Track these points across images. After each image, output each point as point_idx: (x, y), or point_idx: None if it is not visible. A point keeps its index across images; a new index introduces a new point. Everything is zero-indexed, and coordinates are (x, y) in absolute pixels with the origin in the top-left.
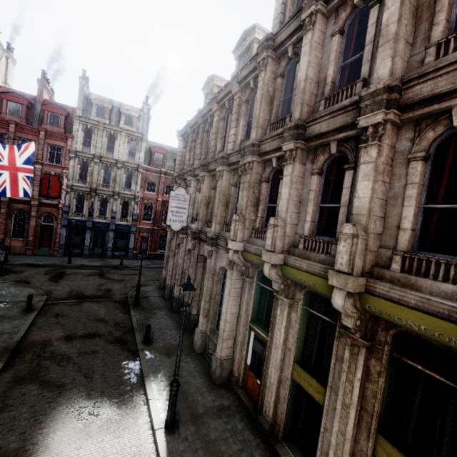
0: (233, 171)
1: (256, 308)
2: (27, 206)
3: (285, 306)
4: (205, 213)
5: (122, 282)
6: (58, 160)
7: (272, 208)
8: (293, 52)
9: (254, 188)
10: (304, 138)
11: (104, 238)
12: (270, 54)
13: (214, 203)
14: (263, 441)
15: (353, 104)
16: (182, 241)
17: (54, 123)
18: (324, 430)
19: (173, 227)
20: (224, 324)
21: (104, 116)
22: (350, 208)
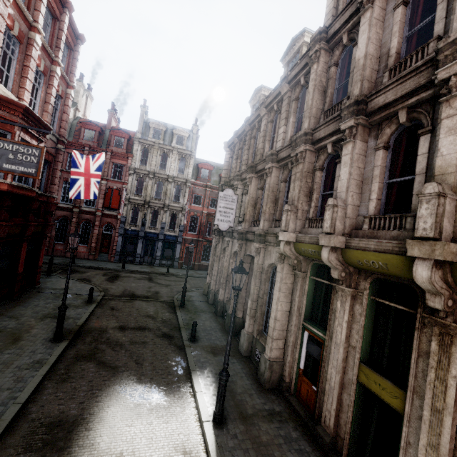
0: (283, 167)
1: (310, 305)
2: (93, 217)
3: (346, 298)
4: (252, 214)
5: (168, 287)
6: (120, 176)
7: (327, 196)
8: (348, 39)
9: (307, 178)
10: (366, 114)
11: (154, 248)
12: (323, 46)
13: (261, 204)
14: (323, 455)
15: (427, 63)
16: (228, 244)
17: (119, 145)
18: (406, 445)
19: (220, 227)
20: (274, 322)
21: (159, 138)
22: (429, 175)
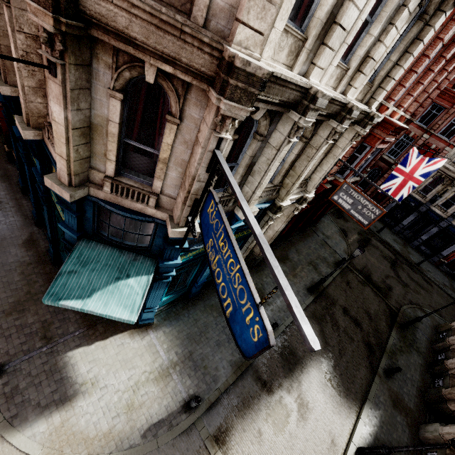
0: None
1: None
2: (386, 167)
3: None
4: None
5: (405, 287)
6: (451, 134)
7: None
8: None
9: None
10: None
11: (424, 228)
12: None
13: None
14: None
15: None
16: None
17: None
18: None
19: None
20: None
21: None
22: None
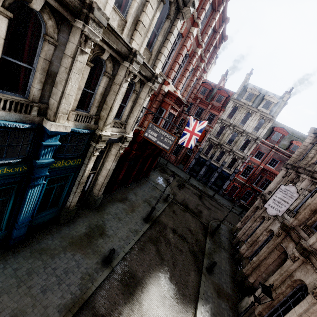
0: None
1: None
2: None
3: None
4: (306, 216)
5: (209, 210)
6: (210, 122)
7: None
8: None
9: None
10: None
11: (211, 174)
12: None
13: None
14: None
15: None
16: (268, 219)
17: (218, 100)
18: None
19: (268, 210)
20: None
21: (250, 100)
22: None
